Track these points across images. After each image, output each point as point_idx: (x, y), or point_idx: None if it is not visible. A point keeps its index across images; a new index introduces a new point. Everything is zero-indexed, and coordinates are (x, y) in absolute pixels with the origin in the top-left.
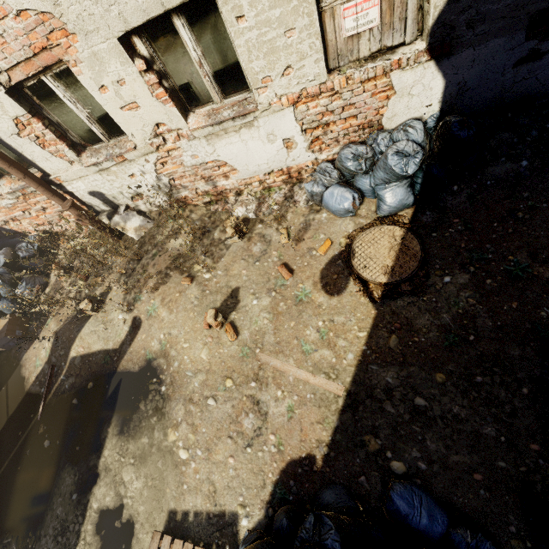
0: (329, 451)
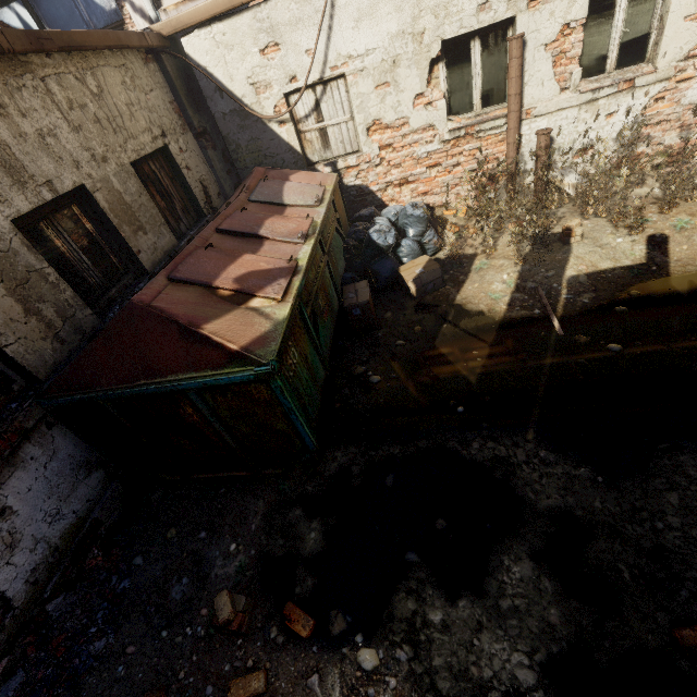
0: None
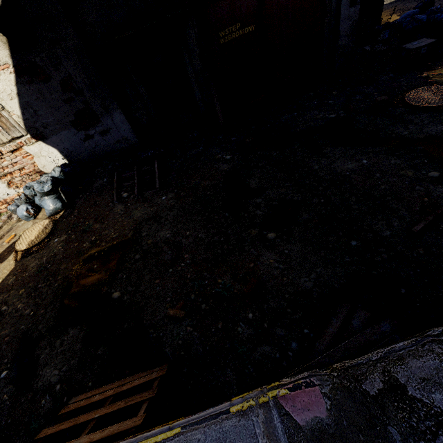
0: None
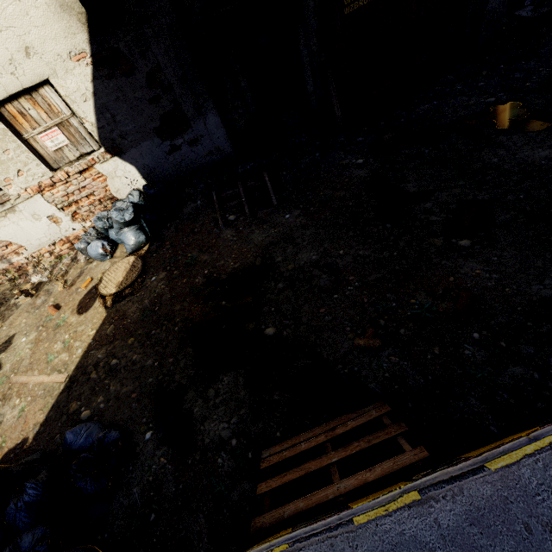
0: (41, 428)
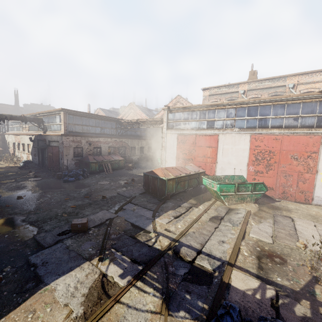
0: None
